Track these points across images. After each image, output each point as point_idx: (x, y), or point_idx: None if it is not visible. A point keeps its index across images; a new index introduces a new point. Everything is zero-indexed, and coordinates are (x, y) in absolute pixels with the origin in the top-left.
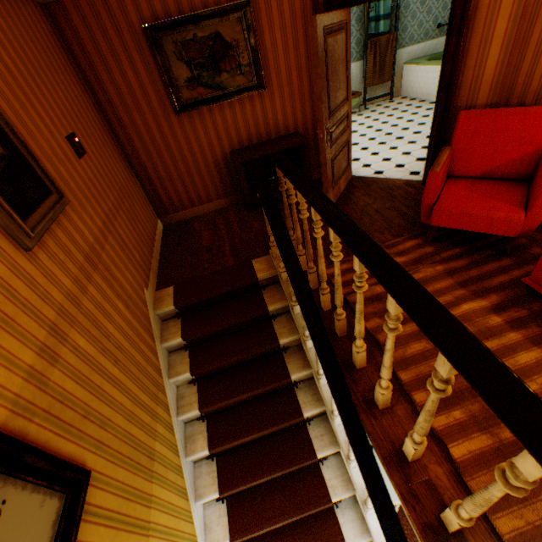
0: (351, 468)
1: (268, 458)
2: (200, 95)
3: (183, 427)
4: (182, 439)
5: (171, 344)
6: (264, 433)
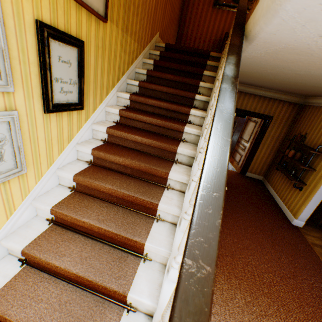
0: (207, 120)
1: (163, 101)
2: (228, 3)
3: (133, 77)
4: (130, 75)
5: (153, 53)
6: (170, 91)
